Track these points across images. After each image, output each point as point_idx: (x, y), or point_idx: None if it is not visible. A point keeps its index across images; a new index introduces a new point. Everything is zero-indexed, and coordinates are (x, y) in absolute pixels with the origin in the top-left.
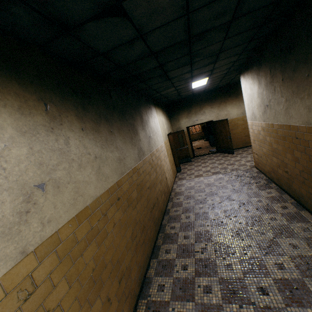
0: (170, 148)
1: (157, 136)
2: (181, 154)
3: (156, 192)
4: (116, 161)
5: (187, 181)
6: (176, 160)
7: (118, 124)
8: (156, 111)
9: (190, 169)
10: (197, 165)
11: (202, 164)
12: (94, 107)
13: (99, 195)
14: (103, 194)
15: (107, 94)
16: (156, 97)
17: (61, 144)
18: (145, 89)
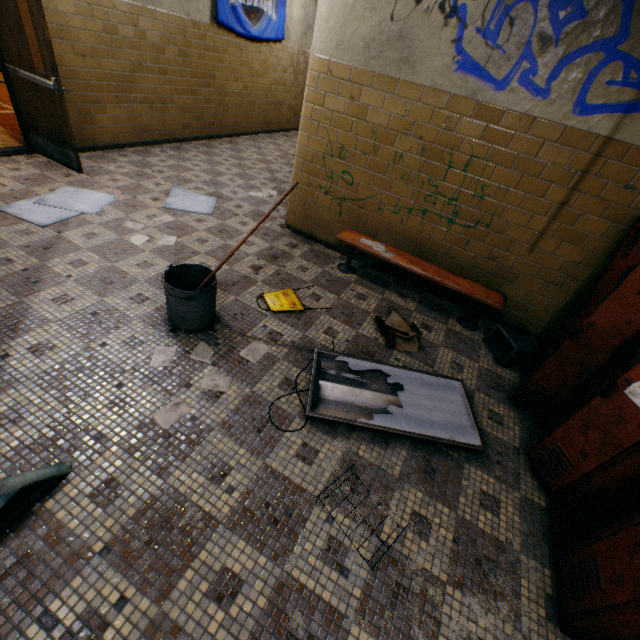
0: None
1: None
2: None
3: None
4: None
5: None
6: None
7: None
8: None
9: None
10: None
11: None
12: None
13: None
14: None
15: None
16: None
17: None
18: None
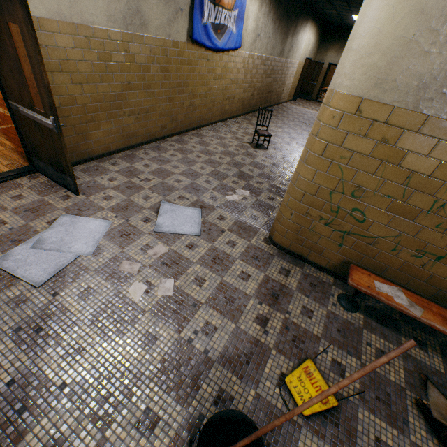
0: (300, 73)
1: (297, 52)
2: (306, 88)
3: (274, 88)
4: (272, 46)
5: (295, 106)
6: (298, 88)
7: (283, 24)
8: (310, 26)
9: (303, 104)
10: (311, 104)
11: (316, 106)
12: (280, 10)
13: (263, 55)
14: (263, 56)
15: (288, 2)
16: (319, 11)
17: (266, 24)
18: (312, 2)
